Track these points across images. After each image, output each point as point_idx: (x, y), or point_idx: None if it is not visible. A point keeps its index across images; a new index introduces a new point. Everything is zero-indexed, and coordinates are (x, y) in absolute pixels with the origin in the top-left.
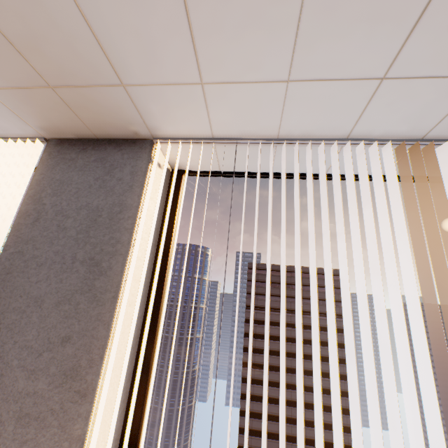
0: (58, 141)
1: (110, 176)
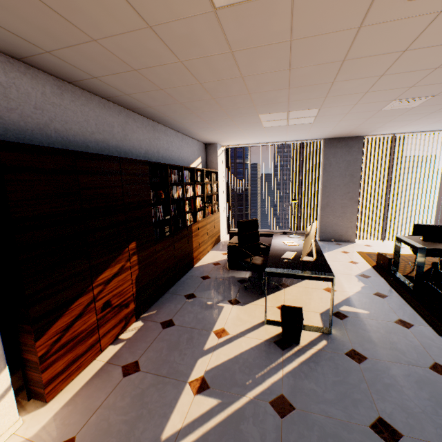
0: (328, 139)
1: (351, 150)
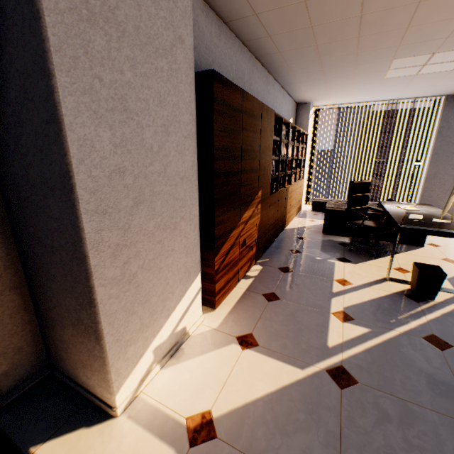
0: (452, 96)
1: None
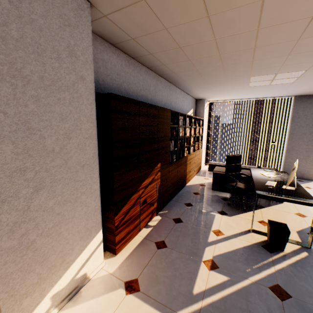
0: (299, 96)
1: None
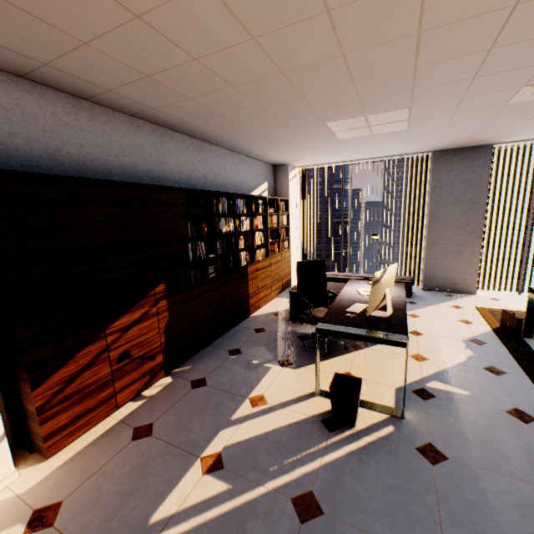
0: (439, 152)
1: (472, 165)
